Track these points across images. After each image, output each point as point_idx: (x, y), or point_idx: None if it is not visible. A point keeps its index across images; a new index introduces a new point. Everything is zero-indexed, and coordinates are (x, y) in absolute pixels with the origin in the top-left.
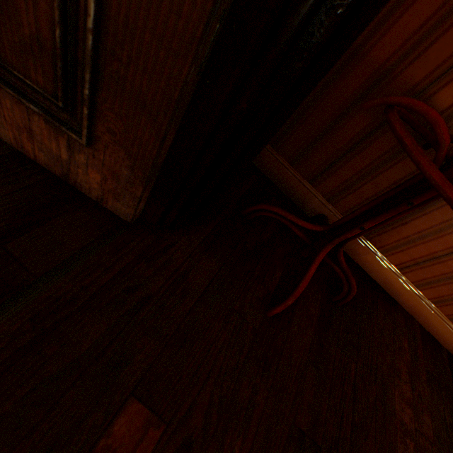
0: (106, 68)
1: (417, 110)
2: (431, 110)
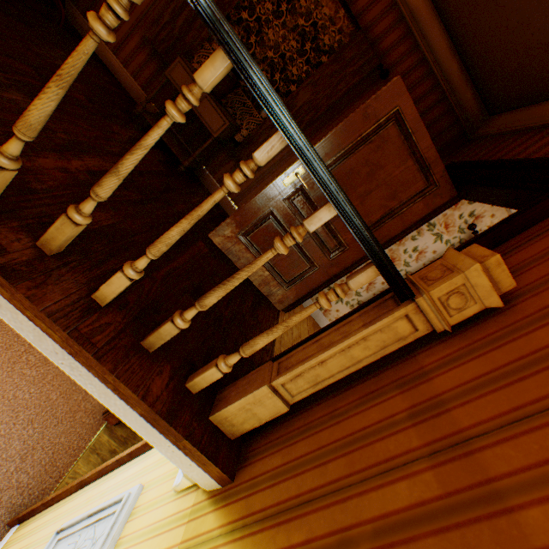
0: None
1: None
2: None
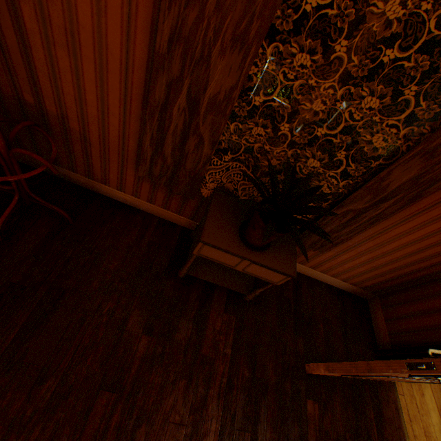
0: None
1: None
2: None
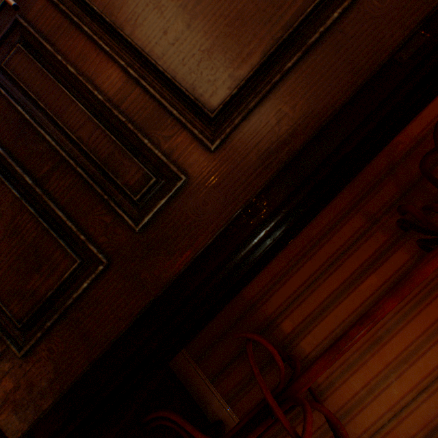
0: (72, 313)
1: (263, 343)
2: (269, 344)
